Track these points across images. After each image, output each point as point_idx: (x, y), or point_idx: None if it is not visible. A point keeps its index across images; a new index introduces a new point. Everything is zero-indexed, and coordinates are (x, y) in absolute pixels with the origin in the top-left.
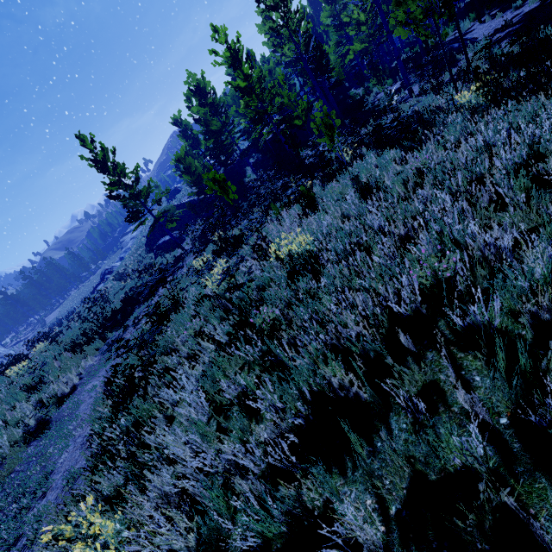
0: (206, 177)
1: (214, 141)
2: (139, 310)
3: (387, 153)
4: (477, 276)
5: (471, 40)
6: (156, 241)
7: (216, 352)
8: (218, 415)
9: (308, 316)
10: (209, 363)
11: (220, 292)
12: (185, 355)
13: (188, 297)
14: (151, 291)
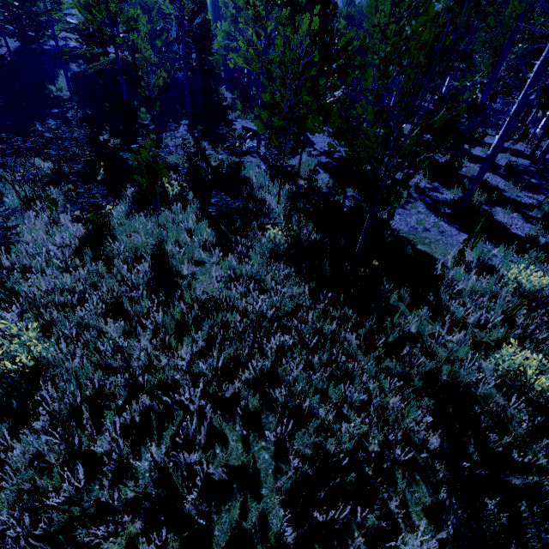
0: None
1: None
2: None
3: (204, 228)
4: (167, 548)
5: (311, 142)
6: None
7: None
8: None
9: None
10: None
11: None
12: None
13: None
14: None
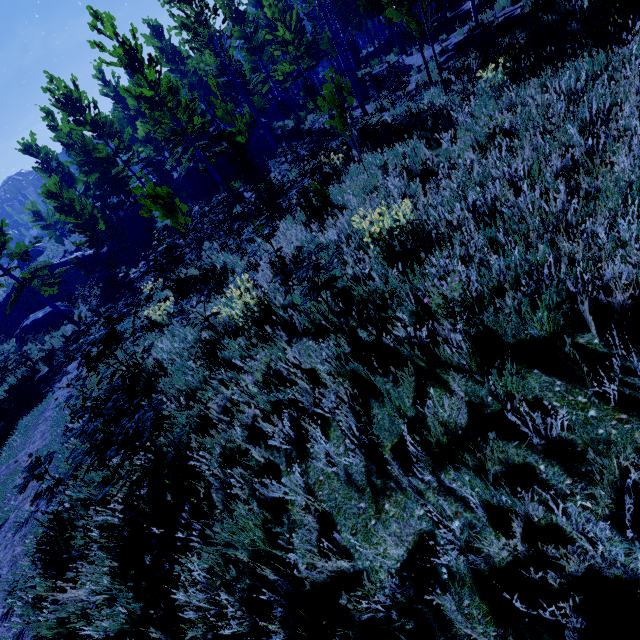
0: (138, 192)
1: (100, 176)
2: (28, 420)
3: (404, 142)
4: None
5: (409, 66)
6: (15, 324)
7: (344, 383)
8: (459, 461)
9: (495, 284)
10: (348, 401)
11: (247, 326)
12: (249, 422)
13: (161, 359)
14: (94, 359)
